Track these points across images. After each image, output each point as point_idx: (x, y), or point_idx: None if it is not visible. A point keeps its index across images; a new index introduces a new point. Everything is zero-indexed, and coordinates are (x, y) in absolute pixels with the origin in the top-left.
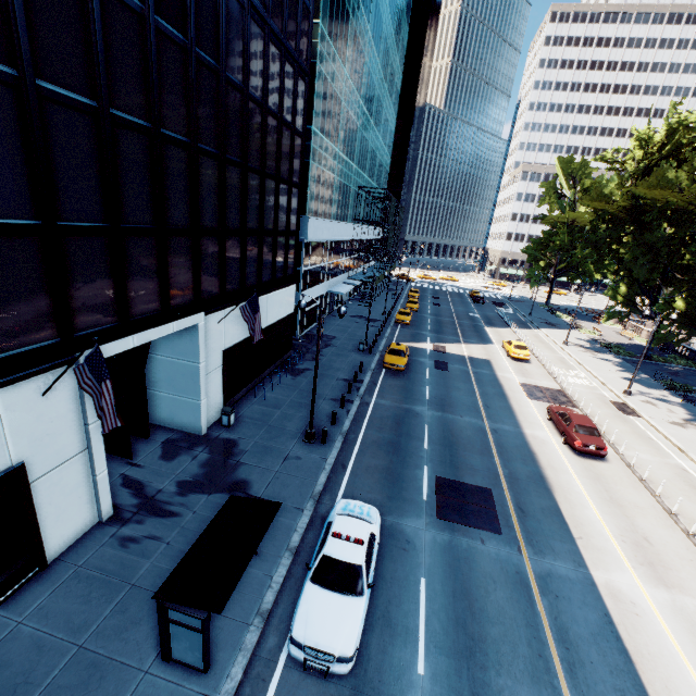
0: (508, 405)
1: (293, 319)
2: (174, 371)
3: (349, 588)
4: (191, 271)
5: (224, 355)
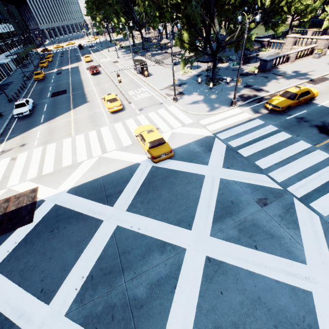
0: (79, 74)
1: None
2: None
3: (24, 106)
4: None
5: None
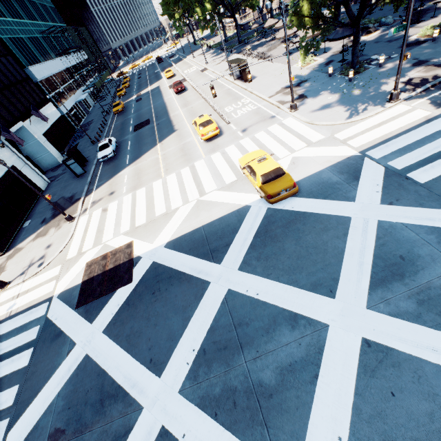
0: (161, 96)
1: (64, 118)
2: (32, 148)
3: (107, 147)
4: (3, 108)
5: (44, 136)
